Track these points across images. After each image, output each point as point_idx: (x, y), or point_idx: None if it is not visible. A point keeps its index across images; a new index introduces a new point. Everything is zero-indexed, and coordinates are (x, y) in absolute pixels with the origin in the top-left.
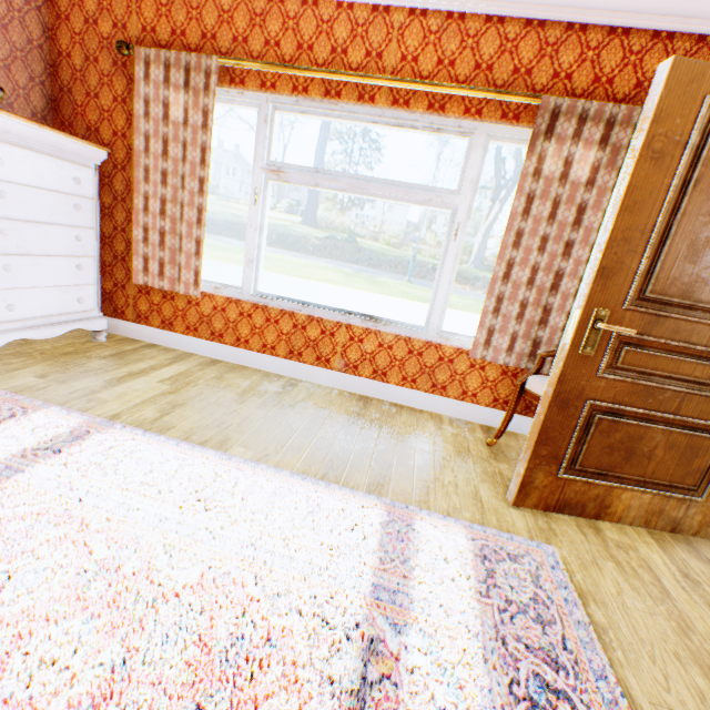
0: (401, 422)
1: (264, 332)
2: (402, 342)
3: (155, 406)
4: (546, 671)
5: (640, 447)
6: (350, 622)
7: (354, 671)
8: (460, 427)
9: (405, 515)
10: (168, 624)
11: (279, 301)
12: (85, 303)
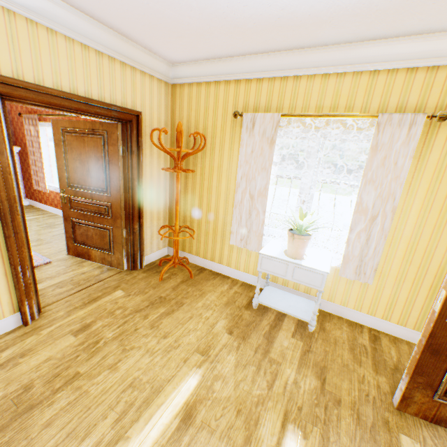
0: None
1: None
2: None
3: None
4: None
5: (90, 234)
6: None
7: None
8: None
9: None
10: None
11: None
12: None
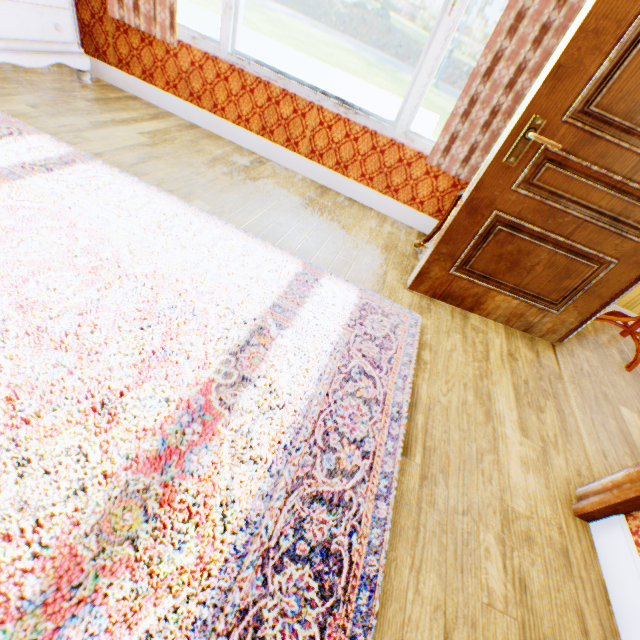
0: (348, 214)
1: (239, 101)
2: (368, 136)
3: (133, 154)
4: (368, 368)
5: (525, 262)
6: (249, 317)
7: (244, 339)
8: (399, 229)
9: (317, 274)
10: (128, 289)
11: (255, 66)
12: (64, 33)
